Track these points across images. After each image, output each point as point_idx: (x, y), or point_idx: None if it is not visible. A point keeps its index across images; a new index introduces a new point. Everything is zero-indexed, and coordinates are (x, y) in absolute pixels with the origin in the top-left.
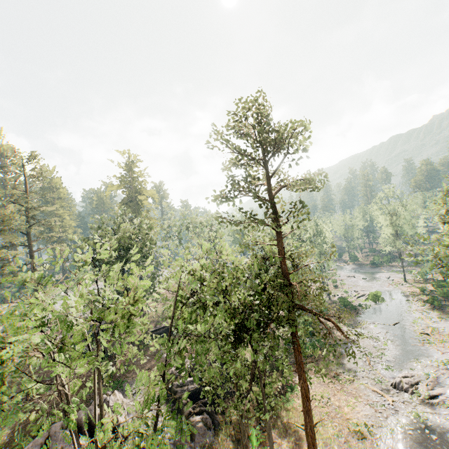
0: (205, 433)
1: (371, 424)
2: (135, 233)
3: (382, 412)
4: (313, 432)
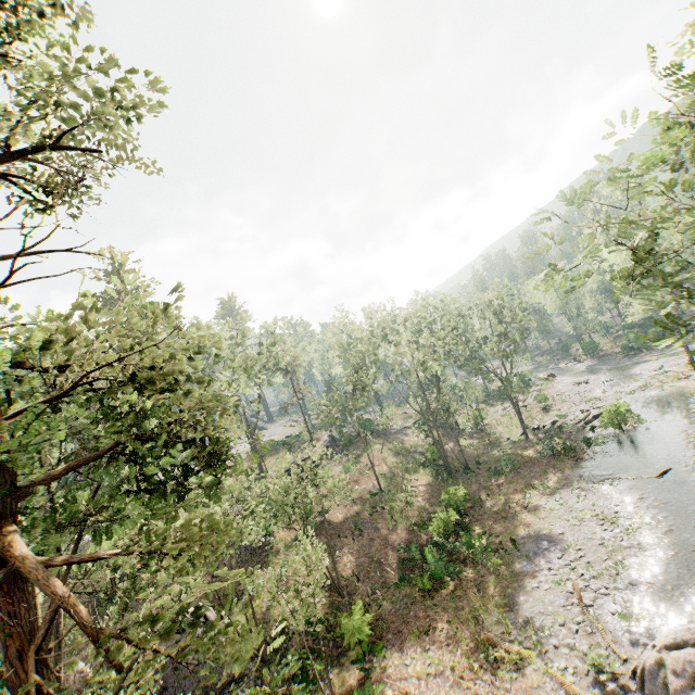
0: None
1: None
2: None
3: None
4: None
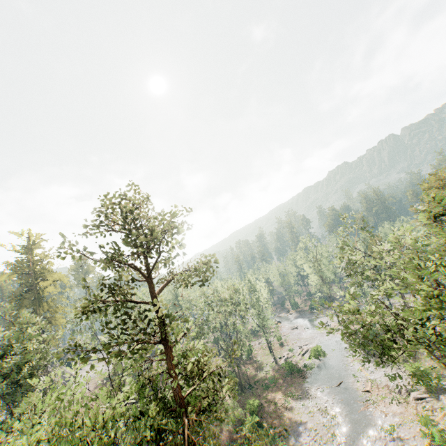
0: None
1: None
2: (4, 350)
3: None
4: None
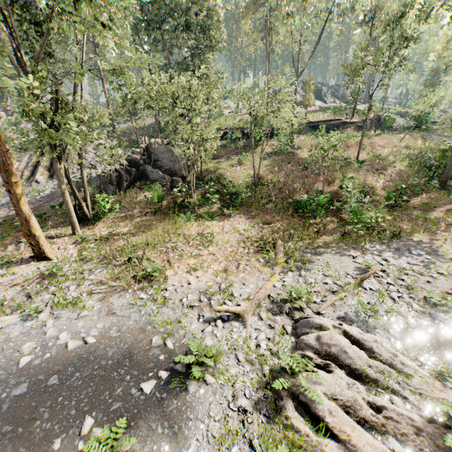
0: (107, 185)
1: (166, 288)
2: None
3: (201, 300)
4: (2, 174)
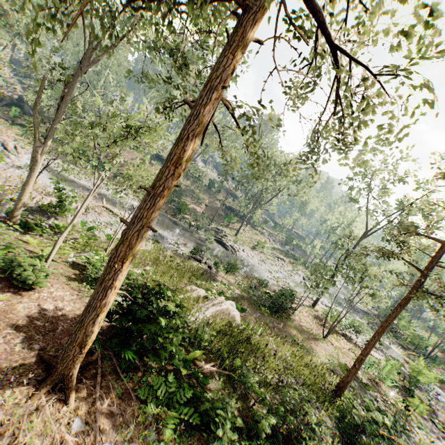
0: None
1: None
2: None
3: None
4: None
